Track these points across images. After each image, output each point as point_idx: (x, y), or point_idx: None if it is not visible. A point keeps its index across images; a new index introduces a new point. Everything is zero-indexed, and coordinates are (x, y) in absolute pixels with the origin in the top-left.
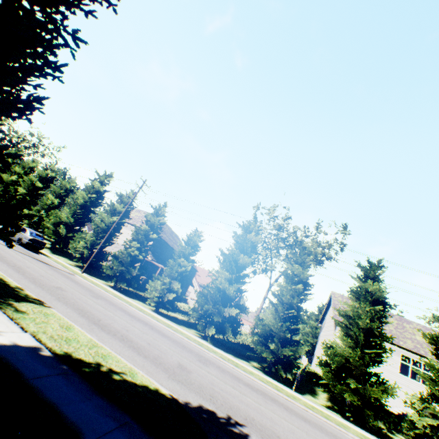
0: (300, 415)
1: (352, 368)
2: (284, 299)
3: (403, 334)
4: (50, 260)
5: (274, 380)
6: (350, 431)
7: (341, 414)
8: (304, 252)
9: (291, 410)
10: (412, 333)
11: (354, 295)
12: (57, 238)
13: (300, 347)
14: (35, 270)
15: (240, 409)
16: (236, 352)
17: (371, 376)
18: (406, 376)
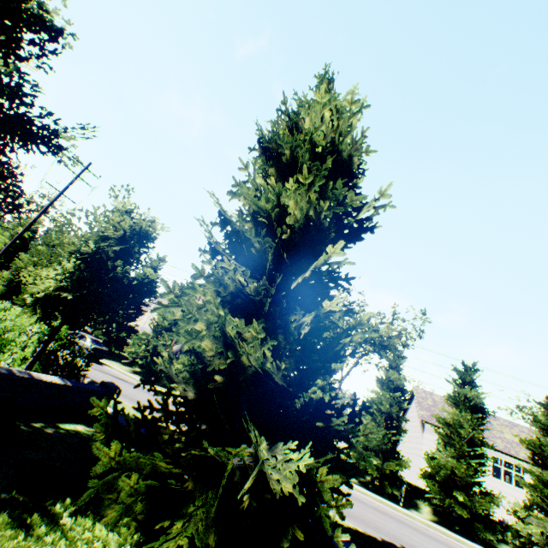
0: (428, 535)
1: (456, 479)
2: (382, 408)
3: (492, 433)
4: (118, 373)
5: (381, 497)
6: (469, 546)
7: (448, 528)
8: (397, 354)
9: (420, 531)
10: (500, 430)
11: (453, 401)
12: (108, 339)
13: (402, 459)
14: (142, 398)
15: (399, 536)
16: None
17: (473, 486)
18: (499, 479)
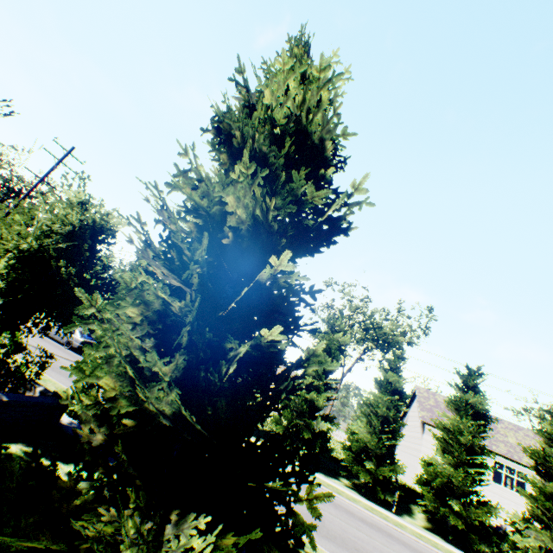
0: (417, 550)
1: (453, 487)
2: (379, 411)
3: (495, 436)
4: None
5: (373, 503)
6: None
7: (441, 536)
8: (398, 354)
9: (408, 546)
10: (504, 434)
11: (454, 407)
12: None
13: (397, 465)
14: None
15: None
16: (322, 468)
17: (470, 494)
18: (499, 485)
